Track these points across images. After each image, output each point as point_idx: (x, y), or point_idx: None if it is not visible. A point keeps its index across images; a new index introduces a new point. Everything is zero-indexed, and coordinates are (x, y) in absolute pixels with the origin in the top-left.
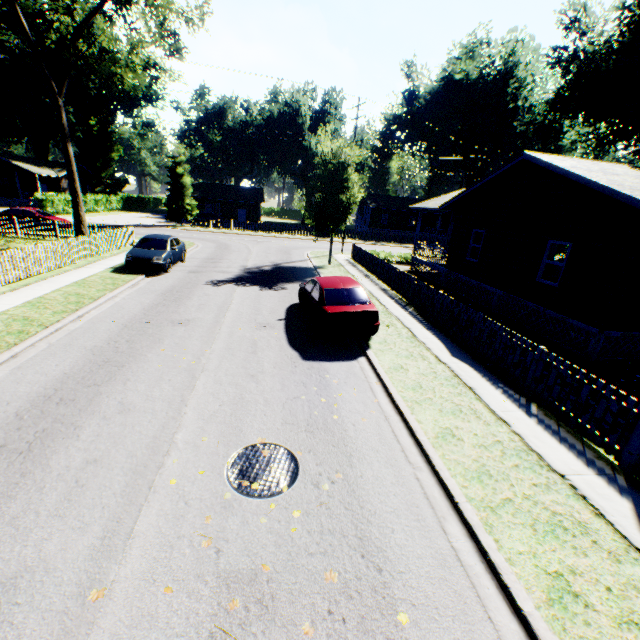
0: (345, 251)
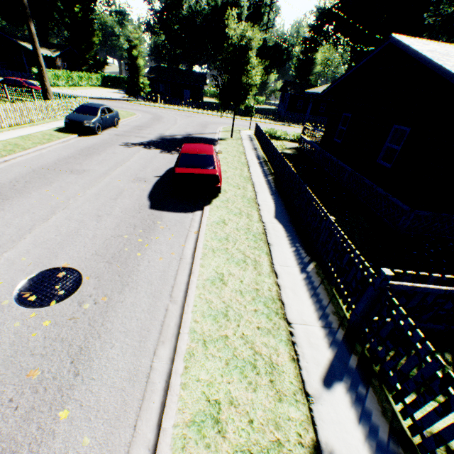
0: (254, 128)
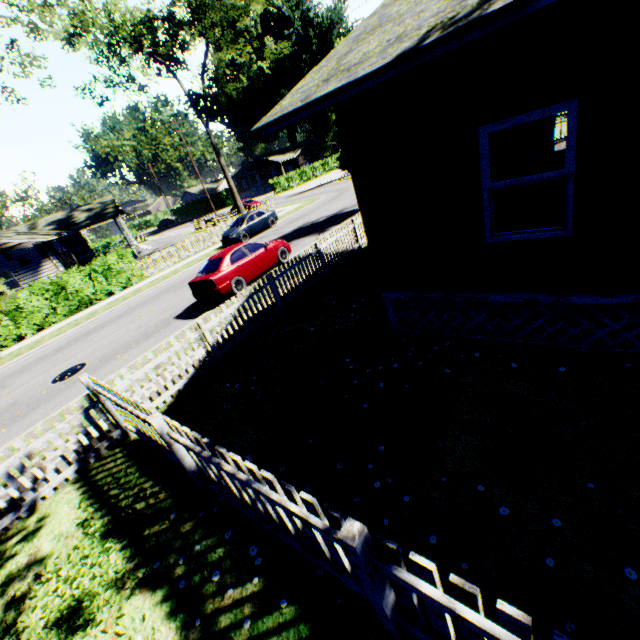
0: None
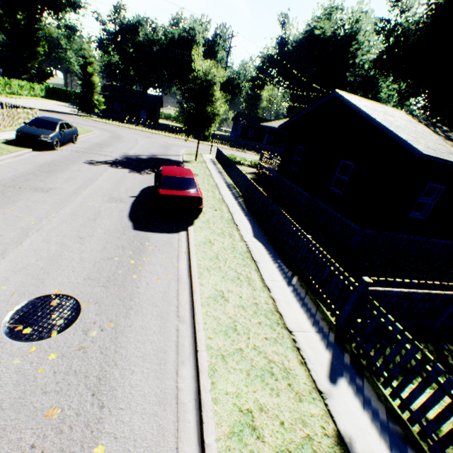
0: (214, 153)
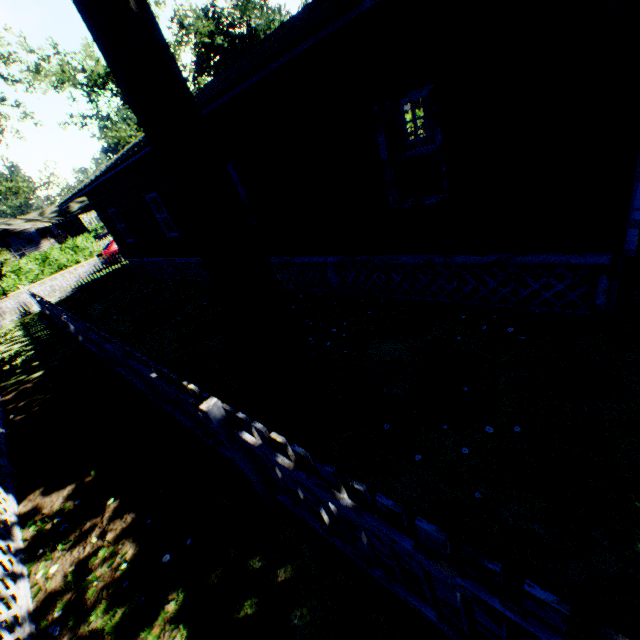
0: None
